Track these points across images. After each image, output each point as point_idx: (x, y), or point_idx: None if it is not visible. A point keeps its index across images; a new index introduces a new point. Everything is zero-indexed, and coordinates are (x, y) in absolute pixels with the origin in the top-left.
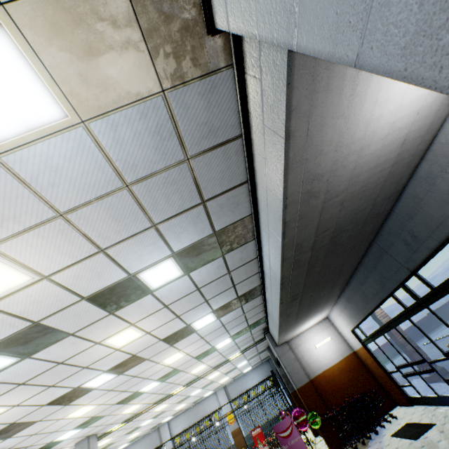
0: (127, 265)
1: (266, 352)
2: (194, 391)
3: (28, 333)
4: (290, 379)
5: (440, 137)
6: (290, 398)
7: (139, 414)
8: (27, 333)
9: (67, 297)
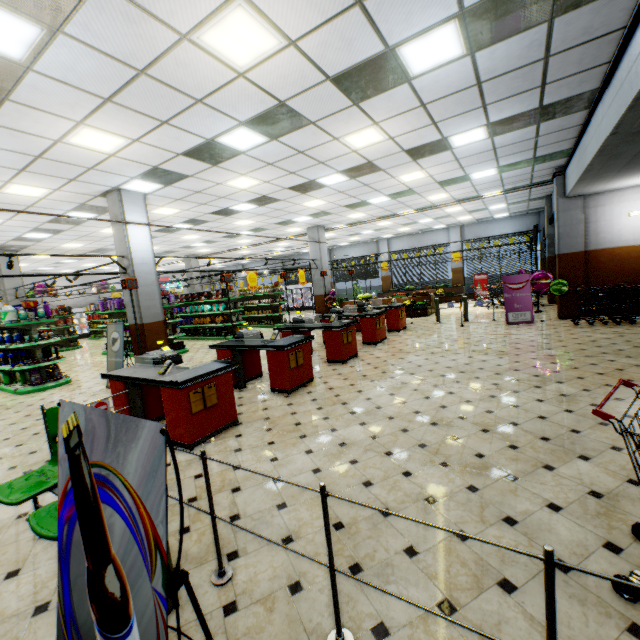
0: (387, 31)
1: (541, 202)
2: (424, 220)
3: (275, 114)
4: (556, 242)
5: None
6: (542, 262)
7: (363, 223)
8: (274, 114)
9: (312, 75)
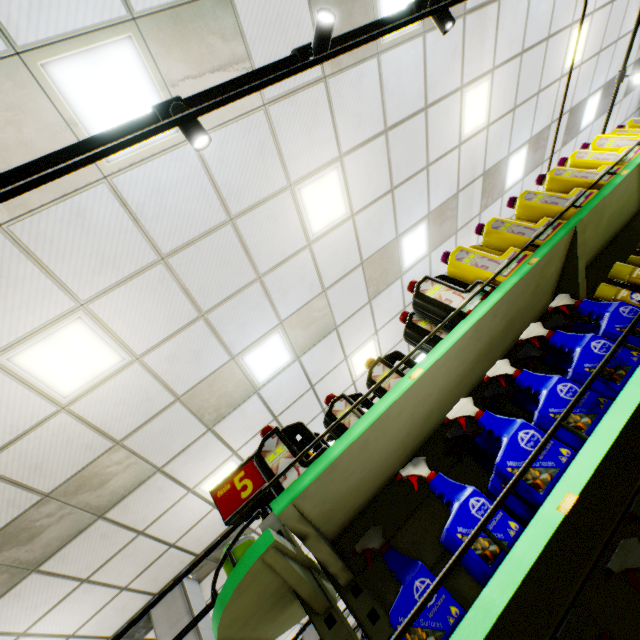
0: None
1: None
2: None
3: None
4: None
5: None
6: None
7: None
8: None
9: None
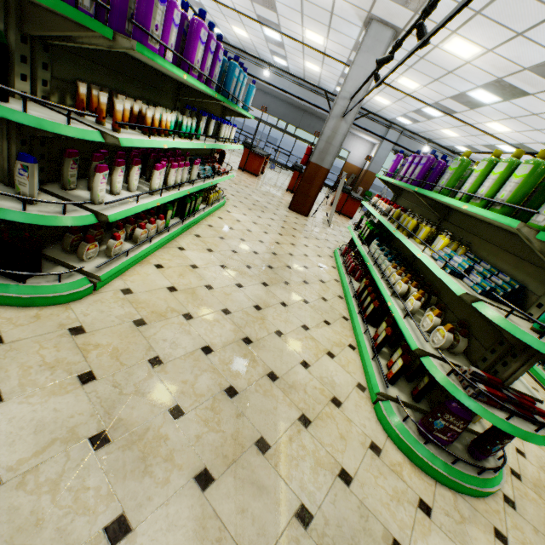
0: None
1: None
2: None
3: None
4: None
5: None
6: None
7: None
8: None
9: None
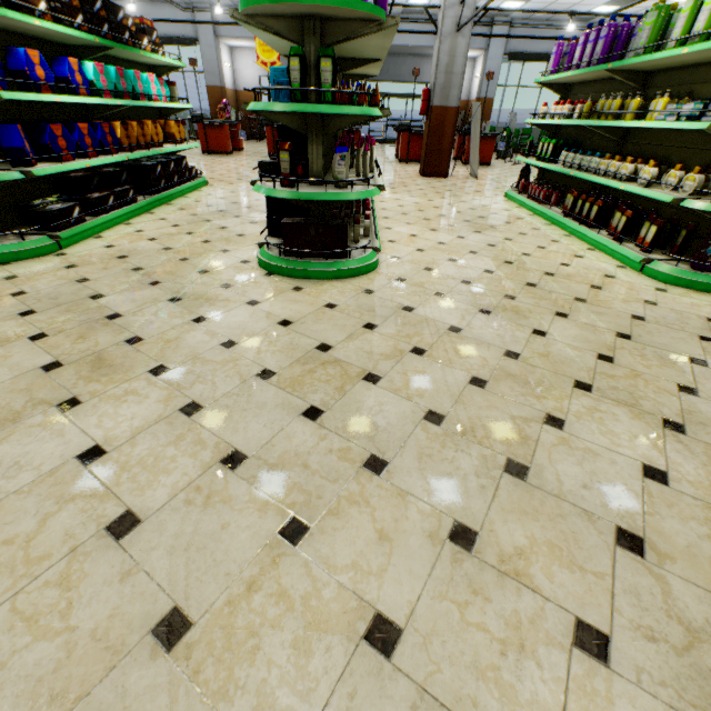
0: None
1: None
2: None
3: None
4: (219, 75)
5: (430, 58)
6: None
7: None
8: None
9: None
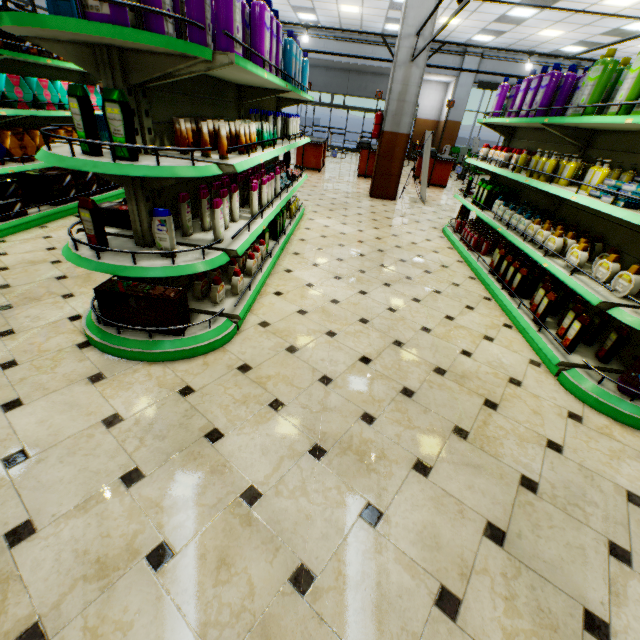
0: None
1: None
2: None
3: None
4: None
5: None
6: None
7: None
8: None
9: None
